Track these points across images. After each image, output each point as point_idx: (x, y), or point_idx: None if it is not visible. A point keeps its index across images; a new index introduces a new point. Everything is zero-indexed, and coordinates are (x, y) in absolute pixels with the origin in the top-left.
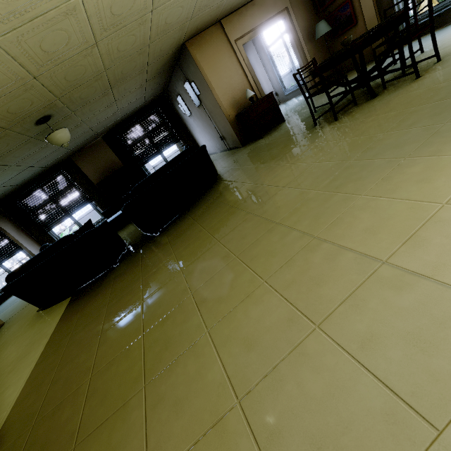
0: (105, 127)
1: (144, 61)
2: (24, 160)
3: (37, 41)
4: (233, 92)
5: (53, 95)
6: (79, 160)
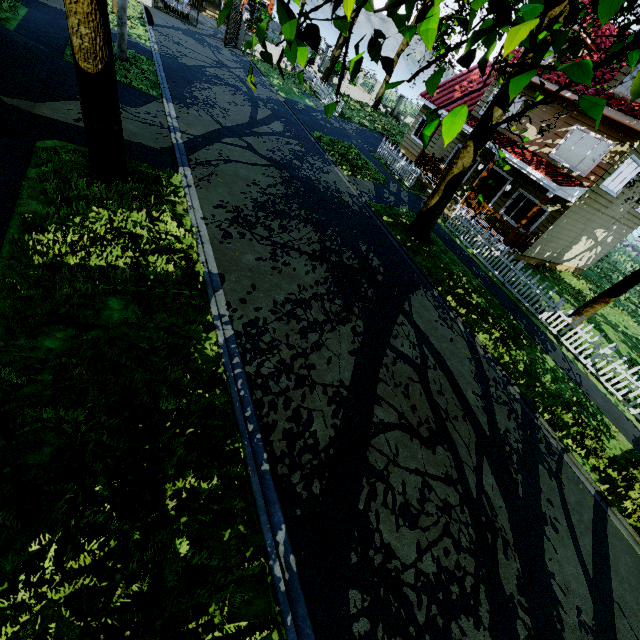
0: None
1: None
2: None
3: None
4: None
5: None
6: None
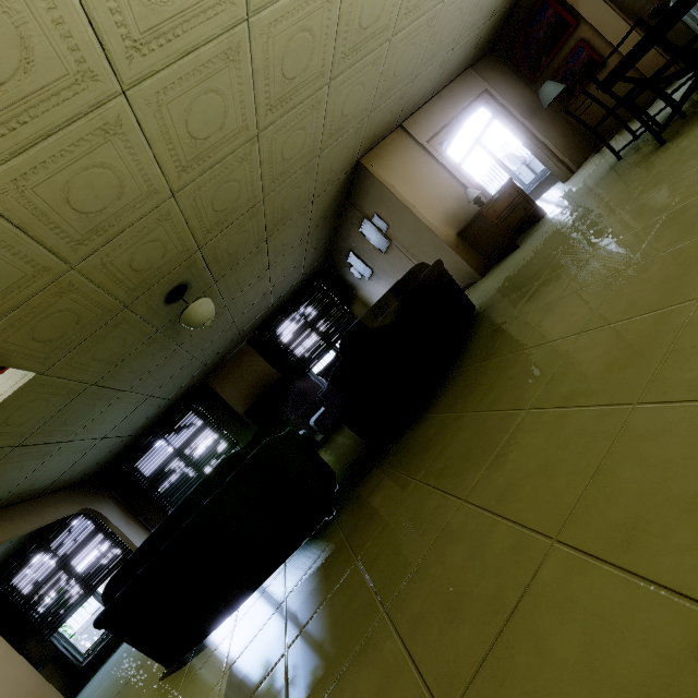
0: (252, 321)
1: (310, 190)
2: (143, 381)
3: (184, 110)
4: (443, 204)
5: (193, 240)
6: (216, 381)
